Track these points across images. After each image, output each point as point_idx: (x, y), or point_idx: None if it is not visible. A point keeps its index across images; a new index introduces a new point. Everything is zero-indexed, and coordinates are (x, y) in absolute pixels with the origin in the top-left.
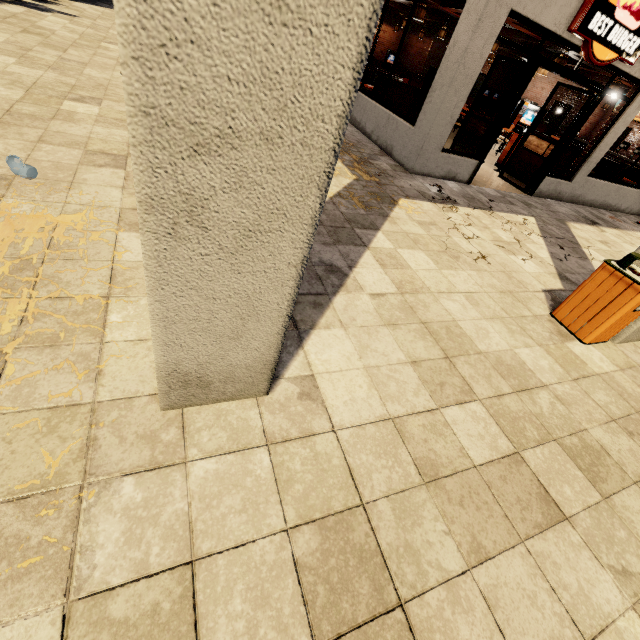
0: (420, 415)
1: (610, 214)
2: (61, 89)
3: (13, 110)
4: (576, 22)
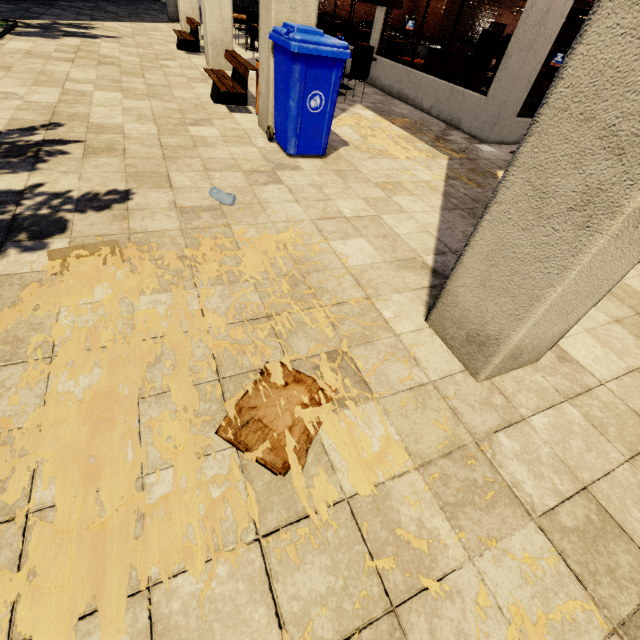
0: None
1: None
2: (175, 116)
3: (164, 144)
4: None
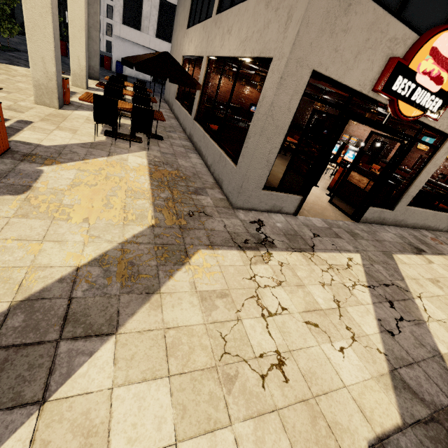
0: None
1: (431, 235)
2: None
3: None
4: (380, 83)
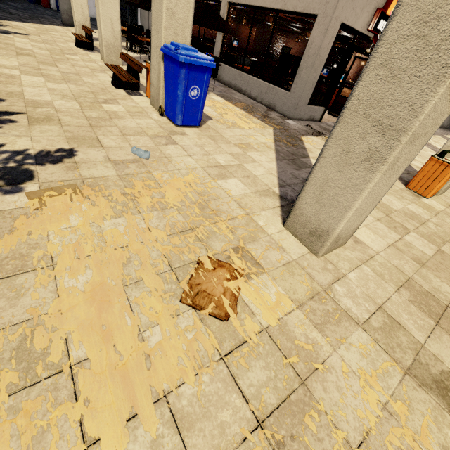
0: (398, 241)
1: None
2: (90, 96)
3: (87, 116)
4: (371, 26)
